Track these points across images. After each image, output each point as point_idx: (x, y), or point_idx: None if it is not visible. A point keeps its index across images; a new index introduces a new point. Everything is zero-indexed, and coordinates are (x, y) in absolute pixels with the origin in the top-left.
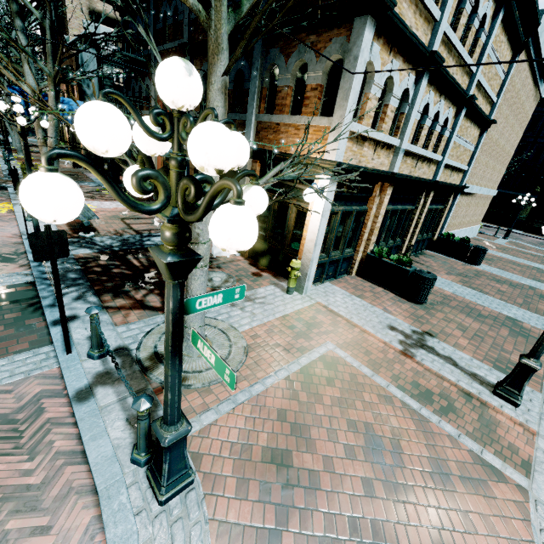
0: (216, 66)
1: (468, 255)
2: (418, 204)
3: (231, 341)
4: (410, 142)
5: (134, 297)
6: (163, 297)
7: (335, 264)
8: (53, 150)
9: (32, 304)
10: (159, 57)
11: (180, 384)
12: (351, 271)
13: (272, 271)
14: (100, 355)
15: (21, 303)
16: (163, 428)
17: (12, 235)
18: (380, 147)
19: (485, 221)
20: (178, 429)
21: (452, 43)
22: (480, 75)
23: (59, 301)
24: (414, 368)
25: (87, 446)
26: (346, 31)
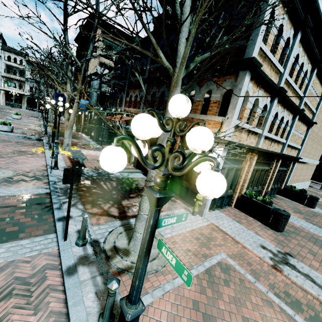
0: (174, 92)
1: (306, 201)
2: (272, 166)
3: None
4: (267, 131)
5: (103, 207)
6: (119, 210)
7: (221, 199)
8: (121, 135)
9: (47, 206)
10: (143, 86)
11: (144, 275)
12: (231, 204)
13: (182, 199)
14: (83, 244)
15: (42, 205)
16: (128, 306)
17: (42, 165)
18: (251, 133)
19: (312, 179)
20: (137, 308)
21: (290, 83)
22: (306, 99)
23: (68, 207)
24: (283, 280)
25: (71, 310)
26: (234, 77)
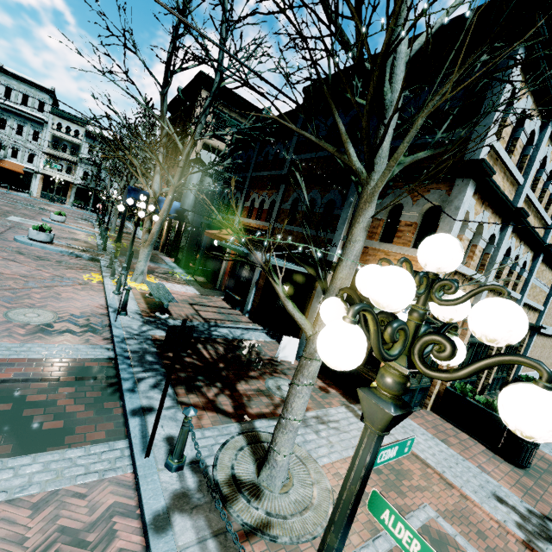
0: (366, 211)
1: None
2: None
3: (313, 477)
4: (492, 279)
5: (206, 394)
6: (234, 401)
7: (410, 394)
8: (360, 304)
9: (111, 384)
10: (305, 195)
11: None
12: (426, 404)
13: (339, 388)
14: (178, 467)
15: (102, 381)
16: None
17: (99, 305)
18: (467, 281)
19: None
20: None
21: (531, 201)
22: None
23: (163, 395)
24: None
25: None
26: (445, 187)
